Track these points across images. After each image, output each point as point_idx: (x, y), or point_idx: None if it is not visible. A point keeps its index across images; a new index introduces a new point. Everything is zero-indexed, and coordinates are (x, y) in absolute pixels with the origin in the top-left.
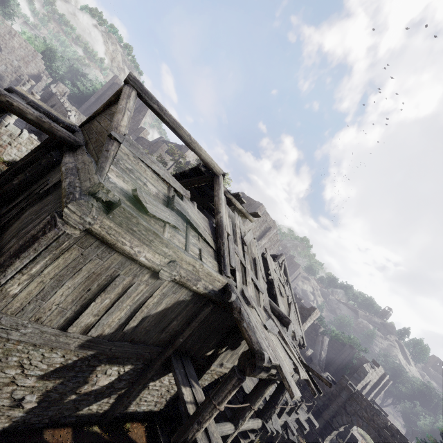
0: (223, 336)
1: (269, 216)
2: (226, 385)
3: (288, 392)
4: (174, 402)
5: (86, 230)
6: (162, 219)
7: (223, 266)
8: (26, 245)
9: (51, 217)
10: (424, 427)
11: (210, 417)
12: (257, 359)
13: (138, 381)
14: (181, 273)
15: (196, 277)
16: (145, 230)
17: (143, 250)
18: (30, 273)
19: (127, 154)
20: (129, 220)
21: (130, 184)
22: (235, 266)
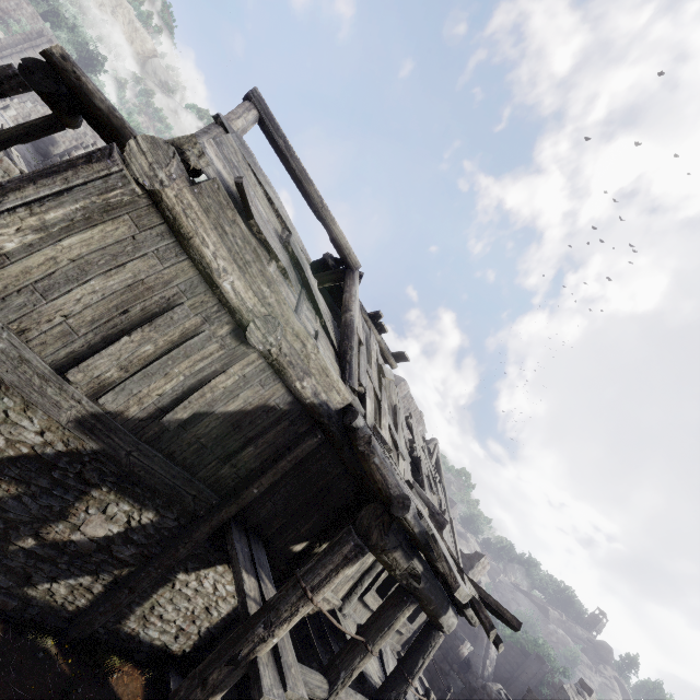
0: (328, 517)
1: (414, 402)
2: (332, 555)
3: (449, 579)
4: (214, 643)
5: (152, 196)
6: (269, 243)
7: (348, 375)
8: (54, 170)
9: (107, 145)
10: None
11: (291, 614)
12: (396, 507)
13: (158, 557)
14: (281, 344)
15: (304, 366)
16: (243, 238)
17: (232, 271)
18: (43, 217)
19: (234, 148)
20: (221, 209)
21: (232, 178)
22: (366, 389)
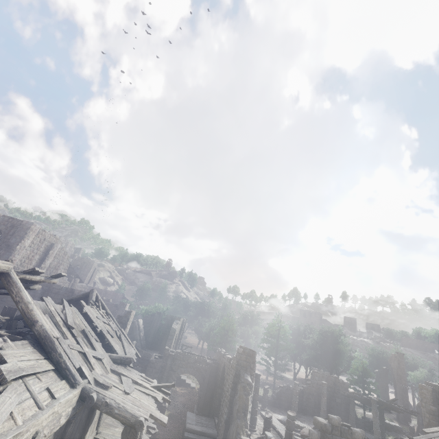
0: (83, 426)
1: (47, 232)
2: None
3: (162, 425)
4: None
5: None
6: (10, 412)
7: (72, 379)
8: None
9: None
10: (207, 331)
11: None
12: (138, 428)
13: None
14: (44, 434)
15: (57, 418)
16: None
17: None
18: None
19: None
20: None
21: None
22: (78, 363)
